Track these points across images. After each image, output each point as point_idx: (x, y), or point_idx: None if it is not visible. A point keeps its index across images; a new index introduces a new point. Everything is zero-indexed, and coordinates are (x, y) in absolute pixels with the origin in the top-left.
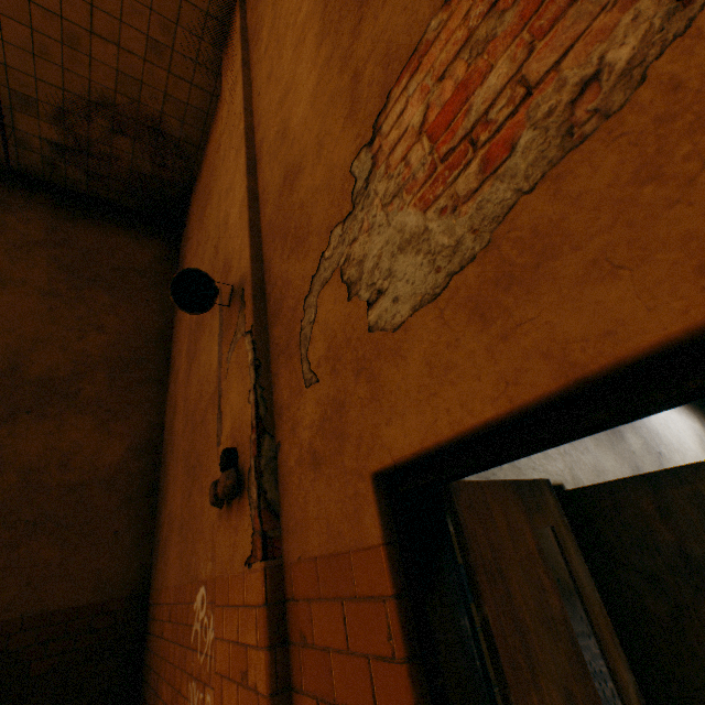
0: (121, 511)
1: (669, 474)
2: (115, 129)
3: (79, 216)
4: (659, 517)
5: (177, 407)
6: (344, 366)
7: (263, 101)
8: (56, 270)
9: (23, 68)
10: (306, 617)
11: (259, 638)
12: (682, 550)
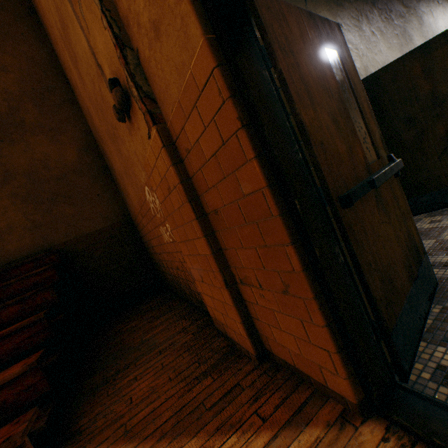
0: (95, 185)
1: (439, 39)
2: None
3: None
4: (423, 76)
5: (89, 110)
6: None
7: None
8: None
9: None
10: (185, 139)
11: (167, 165)
12: (433, 94)
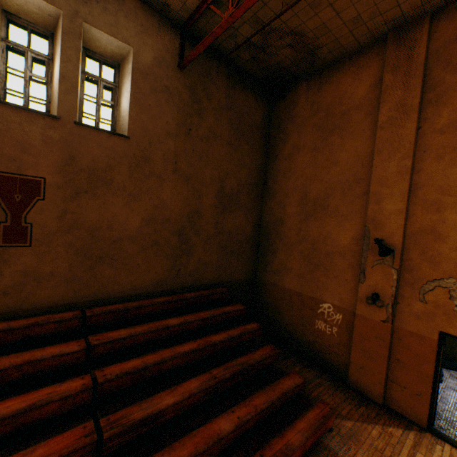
0: (250, 251)
1: None
2: (290, 45)
3: (236, 83)
4: None
5: (286, 223)
6: (439, 309)
7: (427, 165)
8: (230, 128)
9: (273, 8)
10: (402, 337)
11: (386, 335)
12: None
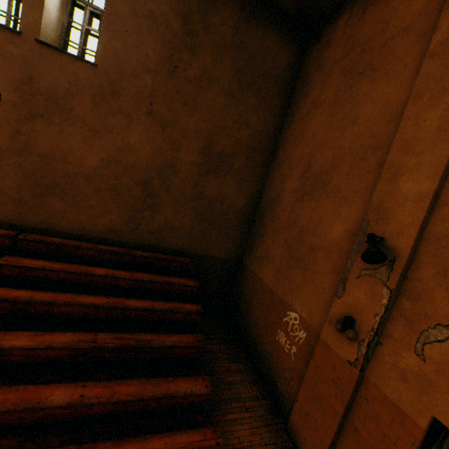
0: (238, 228)
1: None
2: None
3: (252, 16)
4: None
5: (281, 202)
6: (444, 379)
7: None
8: (233, 73)
9: None
10: (371, 398)
11: (348, 385)
12: None
